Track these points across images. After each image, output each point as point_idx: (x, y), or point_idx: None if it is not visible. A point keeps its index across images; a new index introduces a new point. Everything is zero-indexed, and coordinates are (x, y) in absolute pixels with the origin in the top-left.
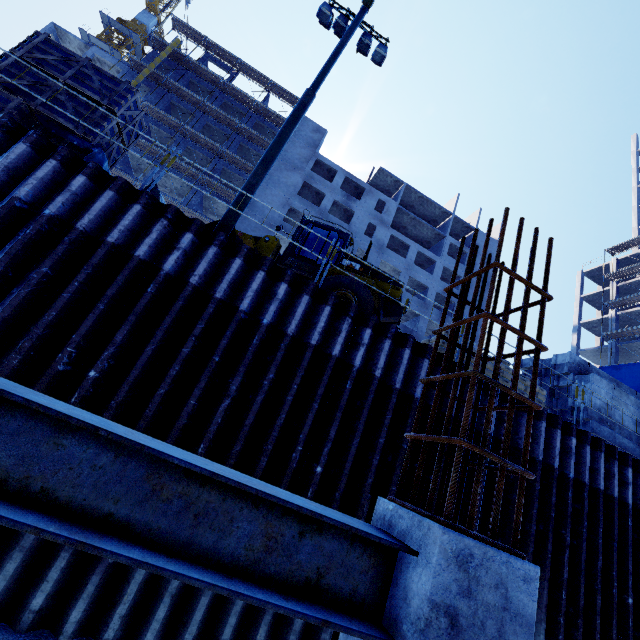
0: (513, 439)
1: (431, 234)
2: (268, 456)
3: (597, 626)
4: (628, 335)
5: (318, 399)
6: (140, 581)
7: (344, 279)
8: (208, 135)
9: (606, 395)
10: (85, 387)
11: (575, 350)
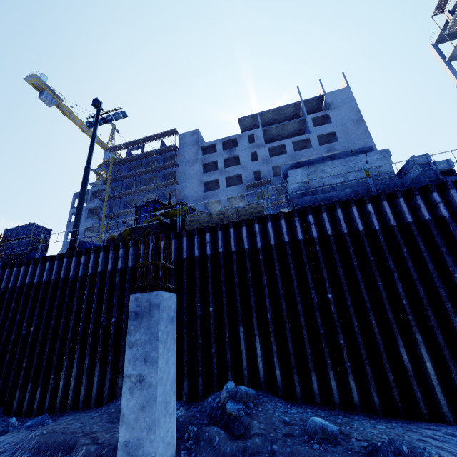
0: (216, 249)
1: (296, 124)
2: (93, 325)
3: (302, 322)
4: None
5: (107, 292)
6: (61, 389)
7: (145, 225)
8: (150, 182)
9: (302, 177)
10: (31, 334)
11: None
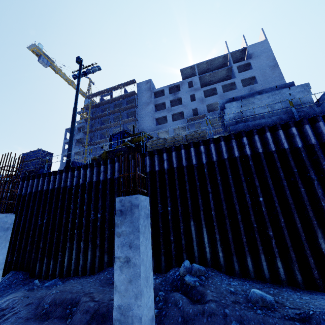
0: (171, 165)
1: (224, 72)
2: (85, 219)
3: (239, 219)
4: None
5: (93, 196)
6: (66, 262)
7: (117, 149)
8: (118, 120)
9: (236, 108)
10: (44, 225)
11: None
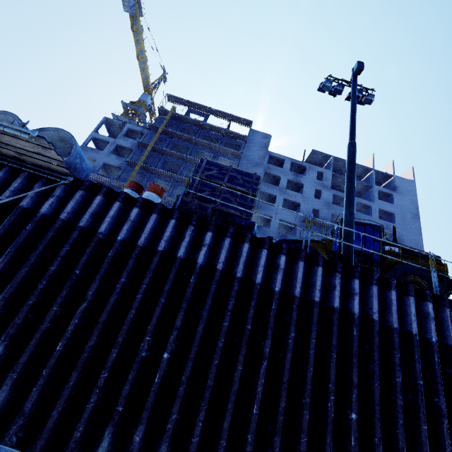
0: None
1: (360, 187)
2: None
3: None
4: None
5: None
6: None
7: (407, 267)
8: (197, 157)
9: None
10: (354, 429)
11: None
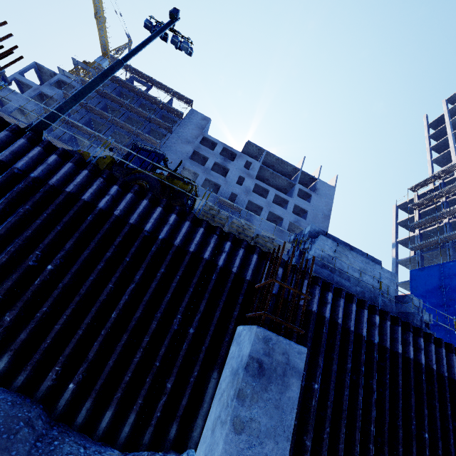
0: (228, 265)
1: (286, 183)
2: (9, 255)
3: None
4: (428, 246)
5: (62, 224)
6: None
7: (143, 175)
8: (131, 124)
9: (329, 249)
10: None
11: (394, 260)
